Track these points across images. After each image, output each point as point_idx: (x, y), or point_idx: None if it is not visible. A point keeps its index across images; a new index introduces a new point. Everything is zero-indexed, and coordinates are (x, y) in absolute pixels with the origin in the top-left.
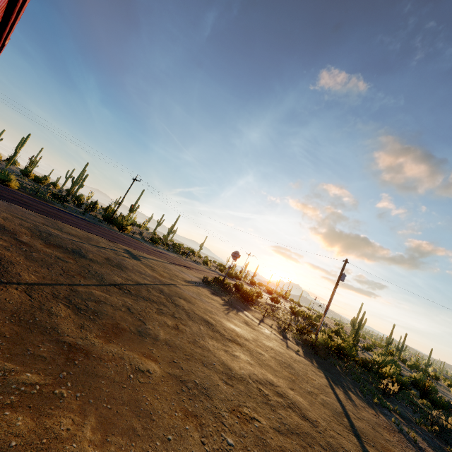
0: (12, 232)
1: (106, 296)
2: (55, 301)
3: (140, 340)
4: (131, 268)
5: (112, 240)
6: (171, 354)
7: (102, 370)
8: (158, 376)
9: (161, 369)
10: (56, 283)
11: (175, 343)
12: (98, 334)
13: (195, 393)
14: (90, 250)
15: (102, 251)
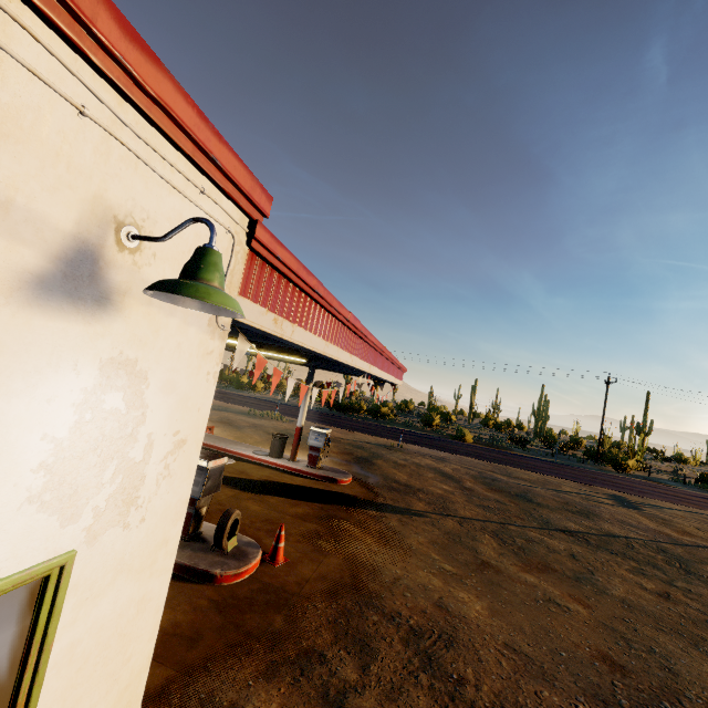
0: (458, 479)
1: (542, 538)
2: (481, 532)
3: (574, 584)
4: (605, 517)
5: (588, 483)
6: (624, 612)
7: (508, 585)
8: (581, 617)
9: (591, 614)
10: (487, 520)
11: (643, 607)
12: (517, 564)
13: (642, 655)
14: (541, 494)
15: (559, 496)
